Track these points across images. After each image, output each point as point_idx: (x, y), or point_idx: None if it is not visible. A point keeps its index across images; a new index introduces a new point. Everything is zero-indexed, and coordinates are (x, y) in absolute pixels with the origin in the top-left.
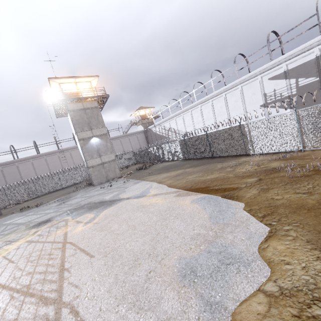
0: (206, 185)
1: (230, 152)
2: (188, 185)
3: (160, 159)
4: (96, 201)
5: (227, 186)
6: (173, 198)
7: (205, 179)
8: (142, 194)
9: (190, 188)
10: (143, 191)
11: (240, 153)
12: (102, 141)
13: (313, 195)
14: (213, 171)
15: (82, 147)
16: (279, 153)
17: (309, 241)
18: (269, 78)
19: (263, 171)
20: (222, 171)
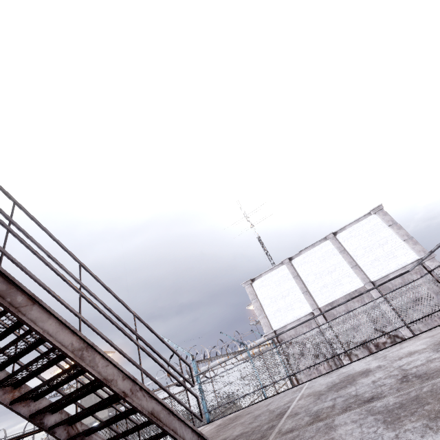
0: None
1: None
2: None
3: None
4: None
5: None
6: None
7: None
8: None
9: None
10: None
11: None
12: None
13: None
14: None
15: None
16: None
17: None
18: (240, 359)
19: None
20: None
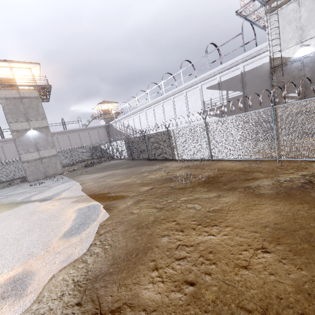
0: (110, 191)
1: (162, 155)
2: (98, 189)
3: (110, 157)
4: (6, 202)
5: (122, 193)
6: (68, 204)
7: (116, 184)
8: (51, 196)
9: (95, 193)
10: (56, 193)
11: (169, 157)
12: (42, 134)
13: (161, 211)
14: (133, 174)
15: (14, 140)
16: (196, 160)
17: (90, 271)
18: (207, 88)
19: (164, 179)
20: (139, 175)
